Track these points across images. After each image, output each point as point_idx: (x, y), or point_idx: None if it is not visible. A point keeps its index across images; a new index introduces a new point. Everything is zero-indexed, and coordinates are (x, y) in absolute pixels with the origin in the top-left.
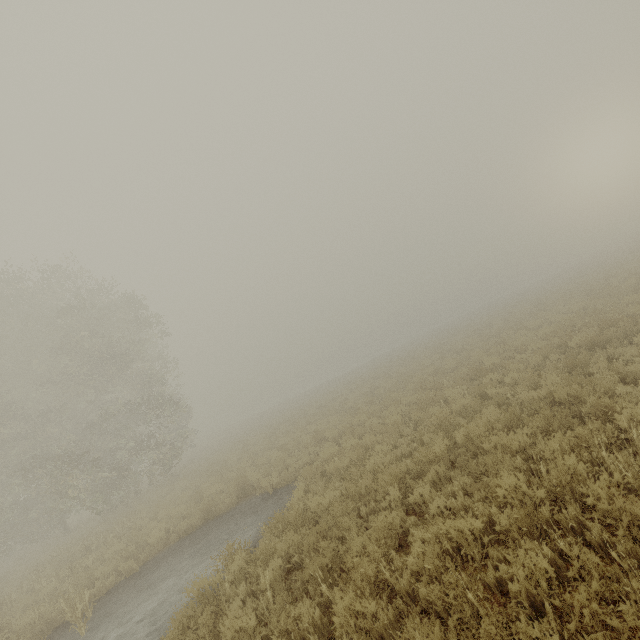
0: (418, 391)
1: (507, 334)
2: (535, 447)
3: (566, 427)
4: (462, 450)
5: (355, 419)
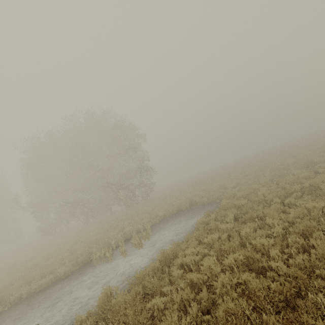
0: (274, 171)
1: None
2: None
3: None
4: (307, 189)
5: (241, 181)
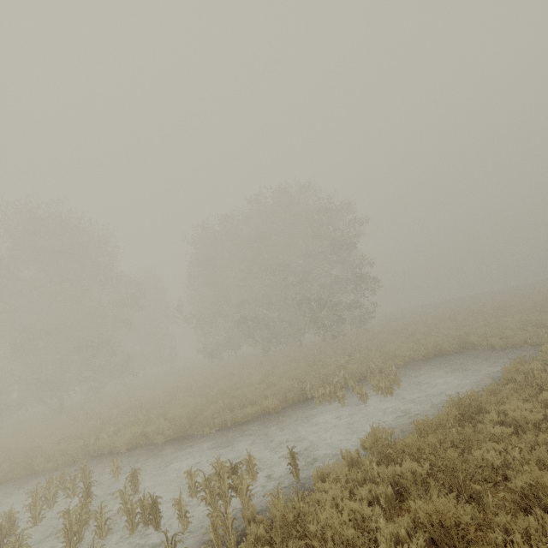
0: None
1: None
2: None
3: None
4: None
5: None
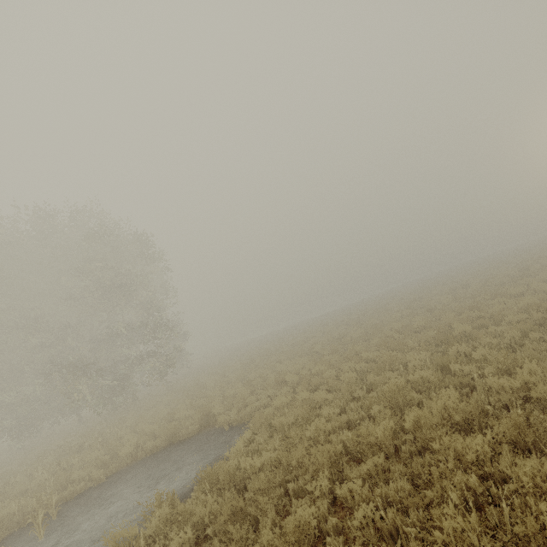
0: (381, 348)
1: (484, 298)
2: (498, 465)
3: (543, 442)
4: (409, 438)
5: (315, 368)
